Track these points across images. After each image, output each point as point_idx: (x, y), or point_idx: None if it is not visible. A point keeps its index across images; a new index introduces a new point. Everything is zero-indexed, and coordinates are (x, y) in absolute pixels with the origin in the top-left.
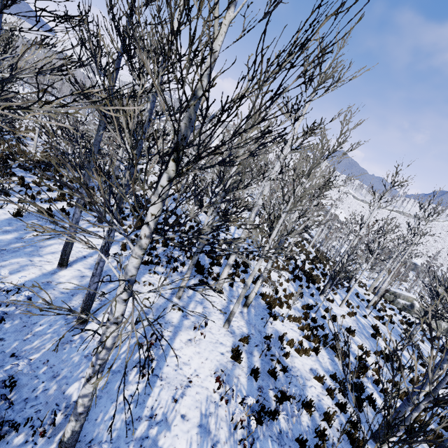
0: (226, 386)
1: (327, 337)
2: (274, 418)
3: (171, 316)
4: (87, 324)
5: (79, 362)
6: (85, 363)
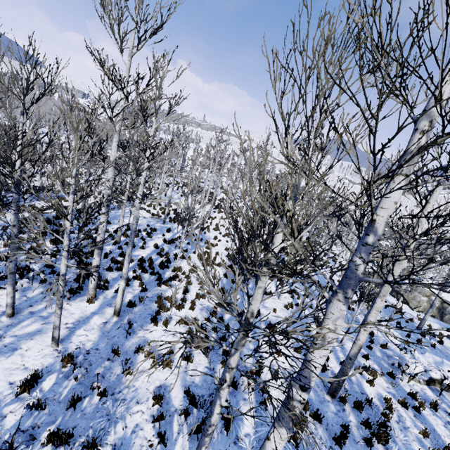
0: None
1: (225, 339)
2: None
3: None
4: None
5: None
6: None
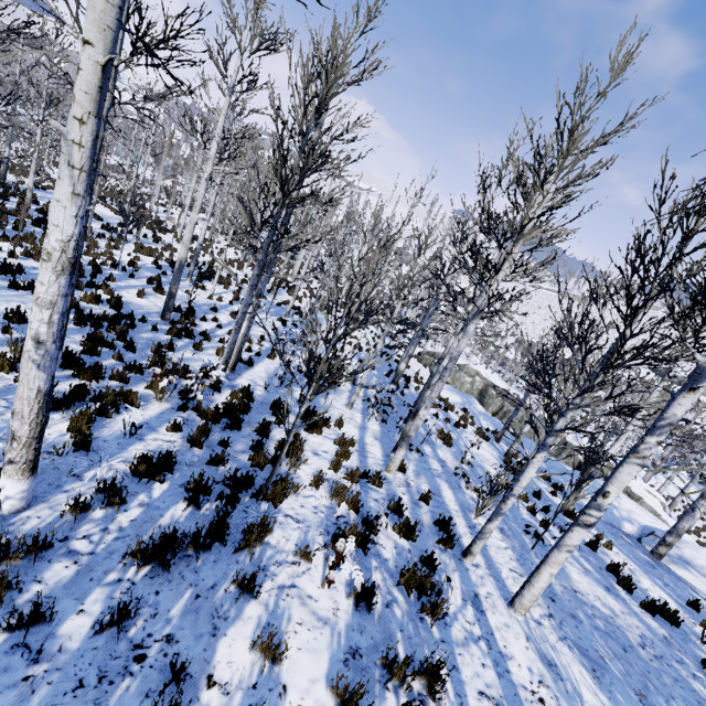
0: None
1: (83, 271)
2: None
3: None
4: None
5: None
6: None
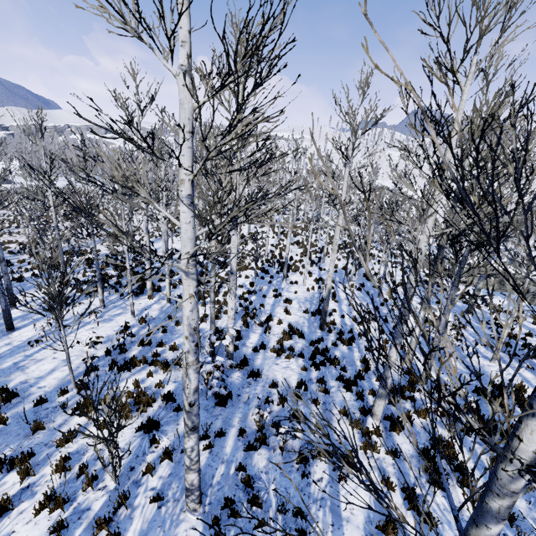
0: (102, 344)
1: (248, 309)
2: (124, 352)
3: (87, 319)
4: (16, 331)
5: (0, 346)
6: (3, 346)
